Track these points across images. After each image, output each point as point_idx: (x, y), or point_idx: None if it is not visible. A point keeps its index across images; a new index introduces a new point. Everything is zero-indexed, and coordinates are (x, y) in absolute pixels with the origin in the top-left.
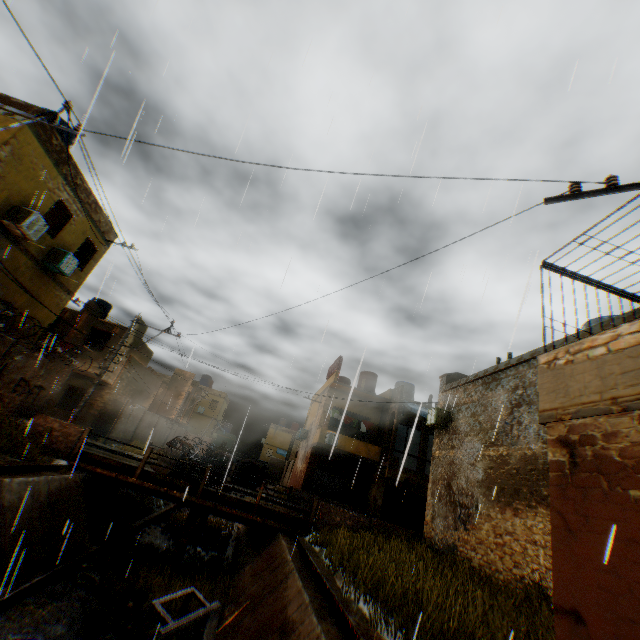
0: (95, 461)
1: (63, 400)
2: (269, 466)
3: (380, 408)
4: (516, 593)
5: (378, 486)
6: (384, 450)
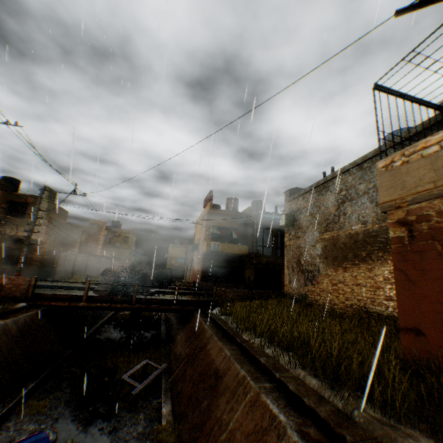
0: (48, 298)
1: (7, 259)
2: (174, 271)
3: (243, 221)
4: (352, 316)
5: (249, 269)
6: (250, 247)
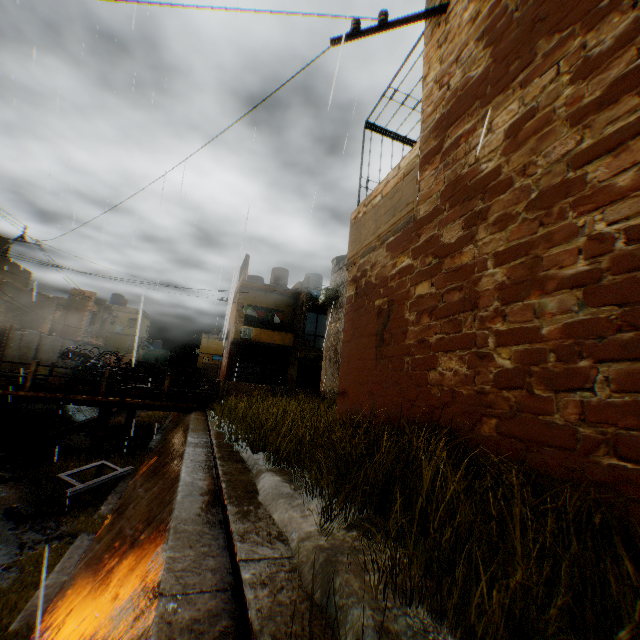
0: None
1: None
2: (204, 371)
3: (292, 300)
4: None
5: (294, 366)
6: (297, 336)
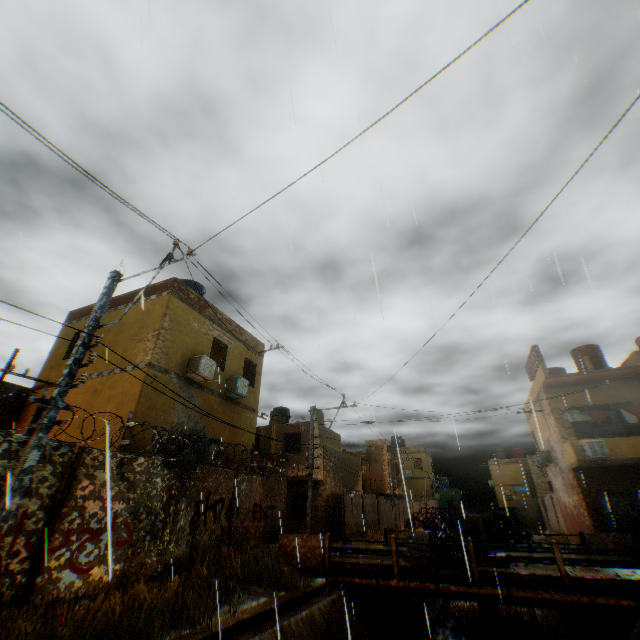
0: (348, 569)
1: (292, 511)
2: (519, 511)
3: (633, 382)
4: None
5: None
6: None
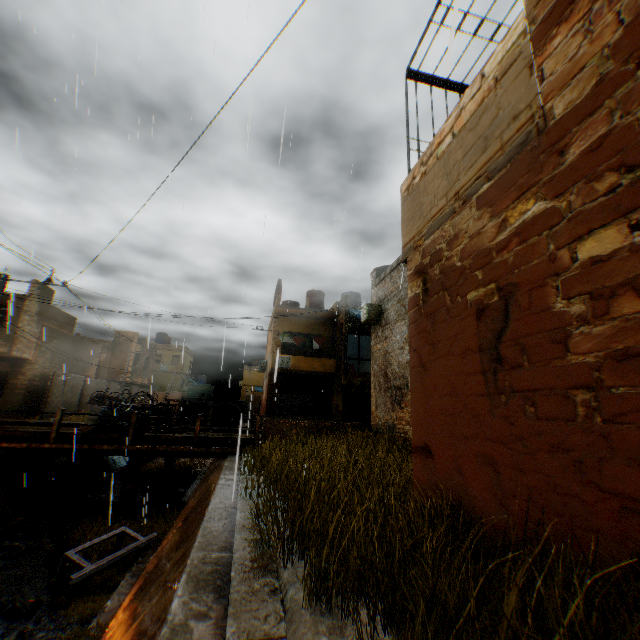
0: None
1: None
2: (246, 404)
3: (330, 323)
4: None
5: (338, 395)
6: (338, 361)
